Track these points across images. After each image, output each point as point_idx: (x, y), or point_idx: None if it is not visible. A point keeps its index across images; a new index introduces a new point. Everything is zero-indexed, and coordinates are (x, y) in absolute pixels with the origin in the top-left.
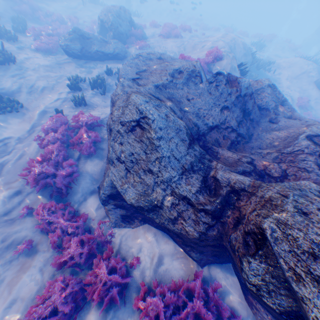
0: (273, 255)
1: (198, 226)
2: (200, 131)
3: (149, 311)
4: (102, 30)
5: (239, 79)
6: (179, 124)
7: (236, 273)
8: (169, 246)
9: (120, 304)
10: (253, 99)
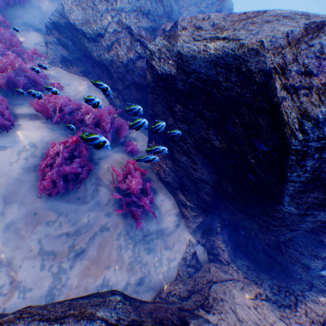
0: (177, 39)
1: (130, 54)
2: (172, 15)
3: (51, 101)
4: None
5: None
6: None
7: (149, 130)
8: (99, 98)
9: (24, 100)
10: None
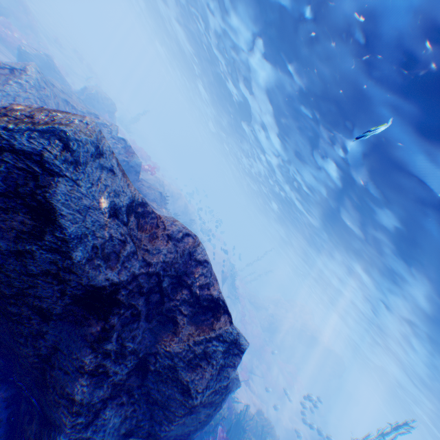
0: None
1: None
2: None
3: None
4: (81, 93)
5: (136, 155)
6: (50, 102)
7: None
8: None
9: None
10: (137, 177)
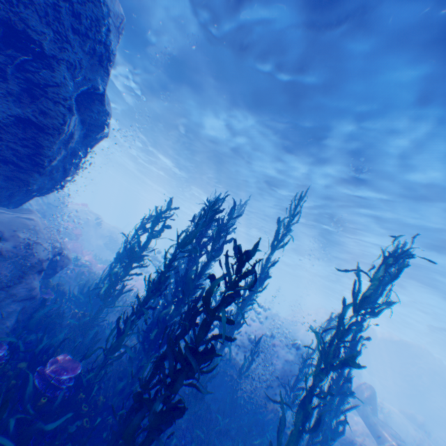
0: None
1: None
2: None
3: None
4: None
5: None
6: None
7: None
8: None
9: None
10: None
